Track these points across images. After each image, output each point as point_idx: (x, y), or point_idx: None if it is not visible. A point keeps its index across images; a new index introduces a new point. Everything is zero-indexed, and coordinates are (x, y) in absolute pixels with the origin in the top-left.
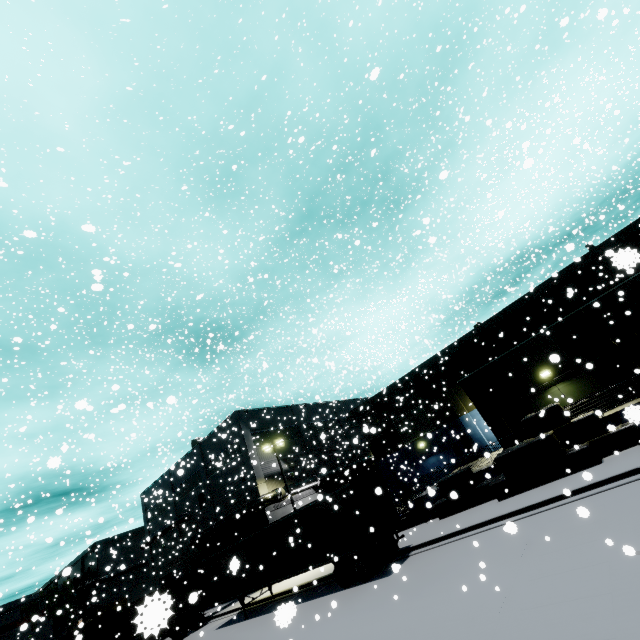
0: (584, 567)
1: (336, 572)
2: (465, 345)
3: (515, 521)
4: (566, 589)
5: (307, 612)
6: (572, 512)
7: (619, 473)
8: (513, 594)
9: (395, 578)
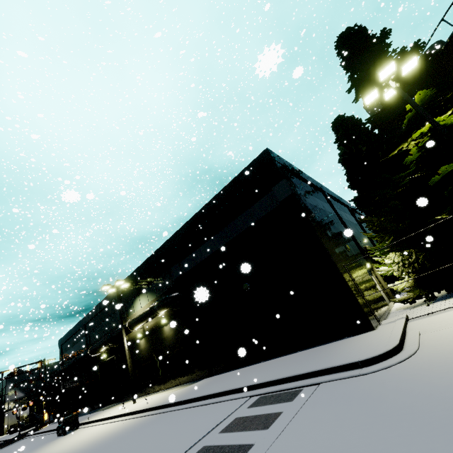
0: None
1: None
2: None
3: None
4: None
5: None
6: None
7: None
8: None
9: None
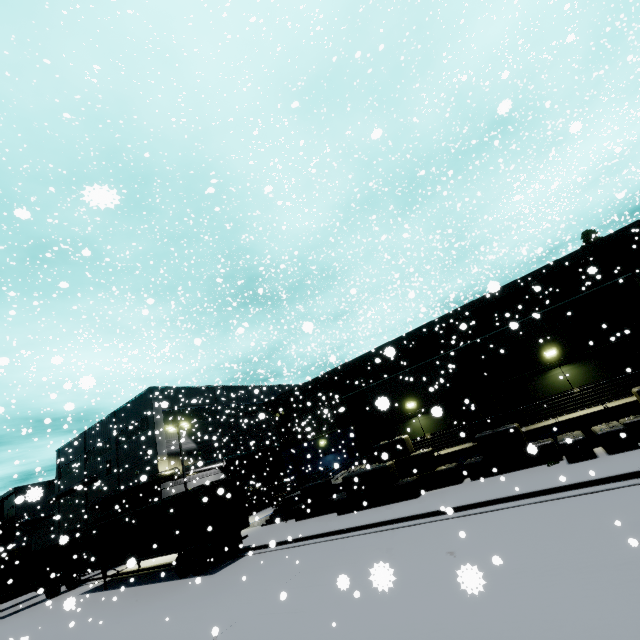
0: (290, 612)
1: (177, 563)
2: (375, 357)
3: (325, 541)
4: (258, 633)
5: (138, 597)
6: (354, 546)
7: (407, 515)
8: (234, 626)
9: (213, 579)
